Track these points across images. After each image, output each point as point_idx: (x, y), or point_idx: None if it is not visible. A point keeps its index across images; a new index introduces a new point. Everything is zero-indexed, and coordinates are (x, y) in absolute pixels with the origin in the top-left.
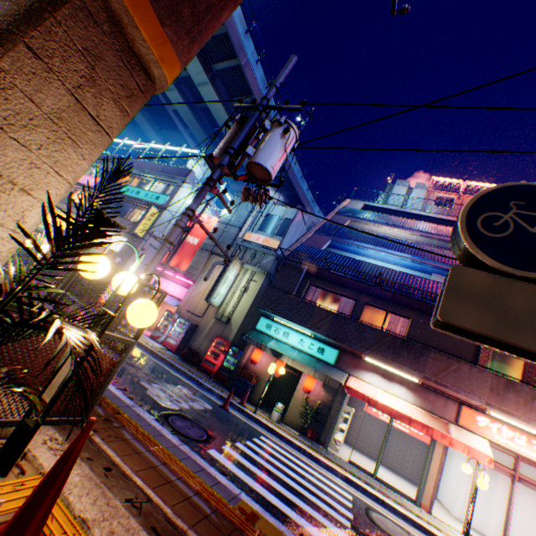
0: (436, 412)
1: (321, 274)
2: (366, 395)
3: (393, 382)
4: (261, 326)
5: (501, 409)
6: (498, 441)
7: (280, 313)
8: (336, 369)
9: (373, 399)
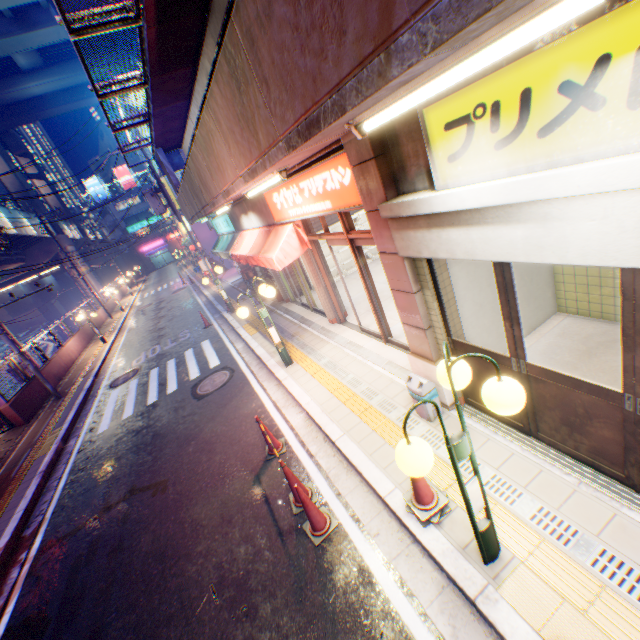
0: (270, 222)
1: (169, 140)
2: (236, 255)
3: (248, 214)
4: (217, 230)
5: (227, 195)
6: (294, 218)
7: (191, 221)
8: (237, 235)
9: (238, 256)
